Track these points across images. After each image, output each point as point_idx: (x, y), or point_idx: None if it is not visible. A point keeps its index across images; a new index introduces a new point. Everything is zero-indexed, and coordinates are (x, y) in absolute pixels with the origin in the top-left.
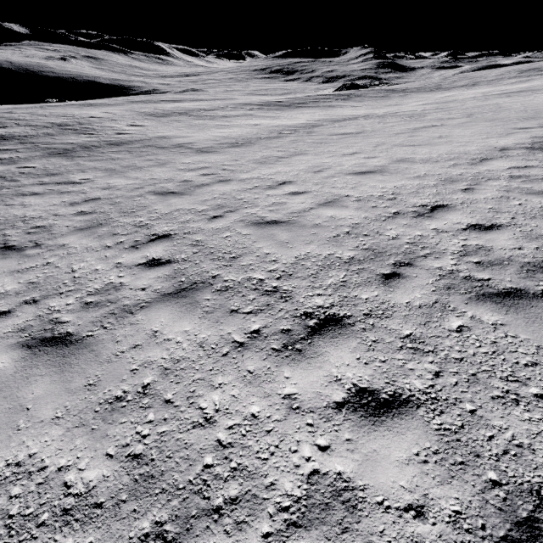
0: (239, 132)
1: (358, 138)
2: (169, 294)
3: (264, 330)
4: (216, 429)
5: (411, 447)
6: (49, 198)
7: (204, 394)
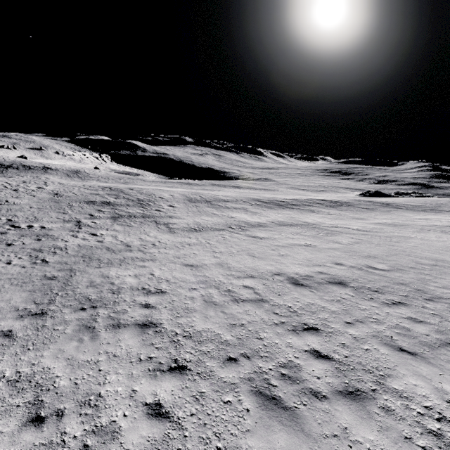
0: (210, 221)
1: (250, 242)
2: (34, 290)
3: (28, 309)
4: None
5: None
6: (77, 240)
7: None
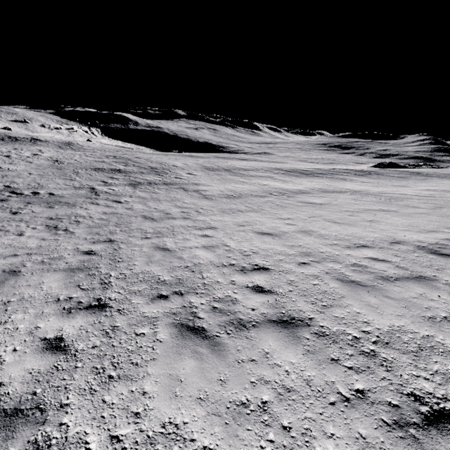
0: (244, 188)
1: (312, 208)
2: (71, 269)
3: (74, 298)
4: (2, 327)
5: (36, 366)
6: (99, 208)
7: (18, 313)
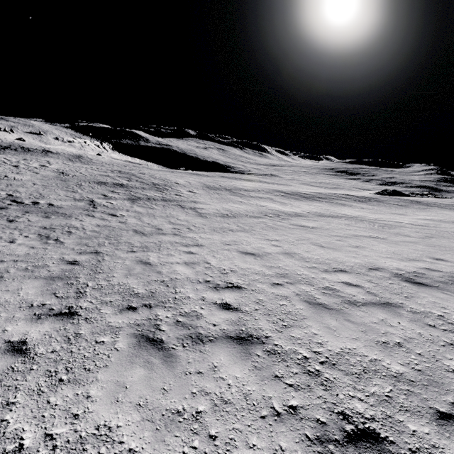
0: (241, 208)
1: (302, 231)
2: (51, 277)
3: (47, 305)
4: None
5: None
6: (94, 220)
7: None
